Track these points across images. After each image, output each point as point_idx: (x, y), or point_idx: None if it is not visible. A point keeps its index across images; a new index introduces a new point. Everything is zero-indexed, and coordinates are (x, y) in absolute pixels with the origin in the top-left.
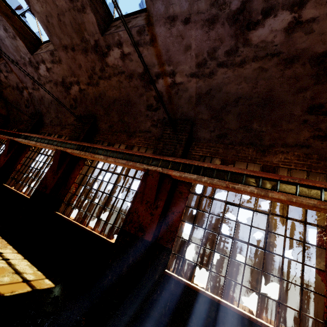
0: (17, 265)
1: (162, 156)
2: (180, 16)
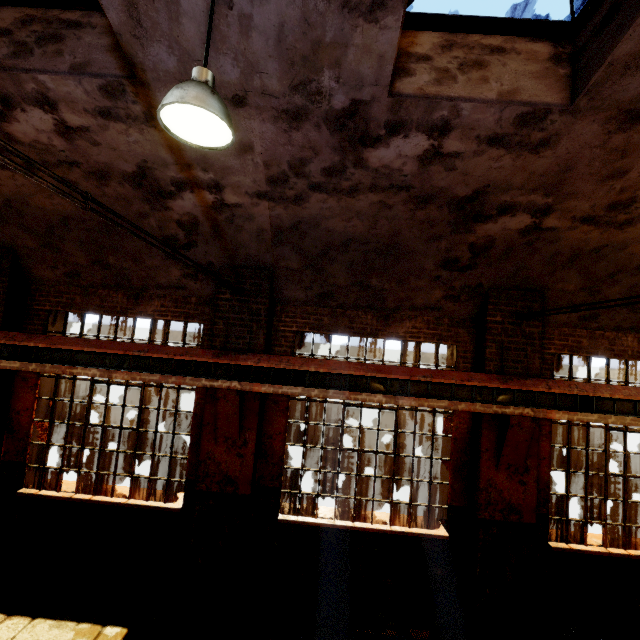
0: None
1: (232, 357)
2: (220, 87)
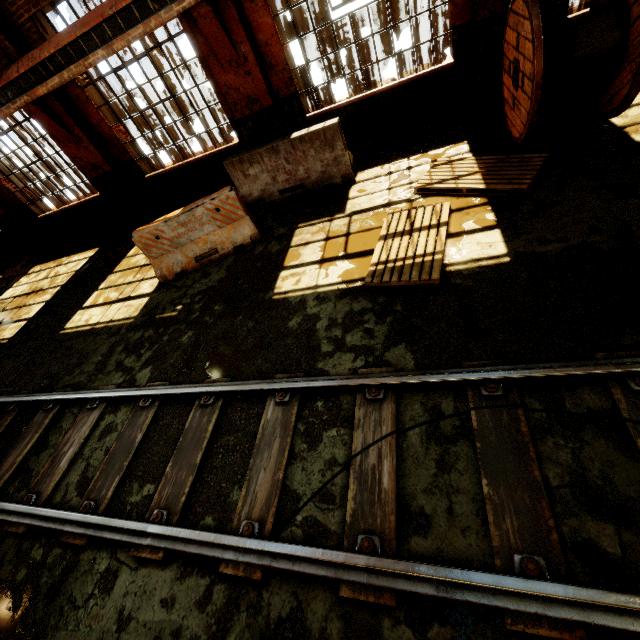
0: None
1: None
2: None
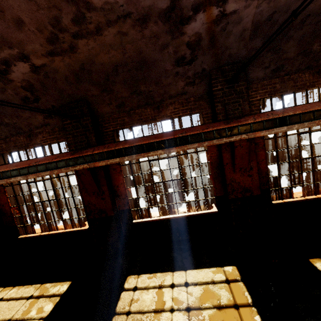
0: (199, 280)
1: (237, 121)
2: None
